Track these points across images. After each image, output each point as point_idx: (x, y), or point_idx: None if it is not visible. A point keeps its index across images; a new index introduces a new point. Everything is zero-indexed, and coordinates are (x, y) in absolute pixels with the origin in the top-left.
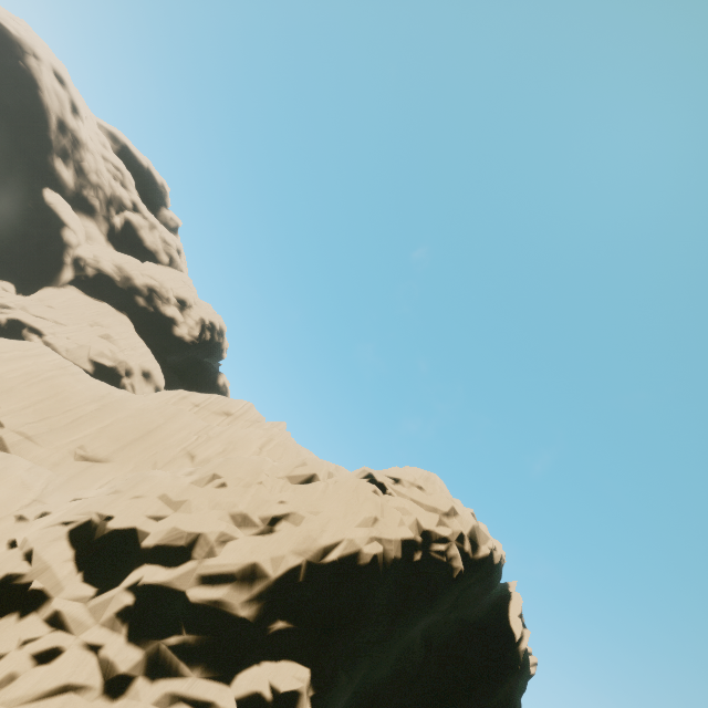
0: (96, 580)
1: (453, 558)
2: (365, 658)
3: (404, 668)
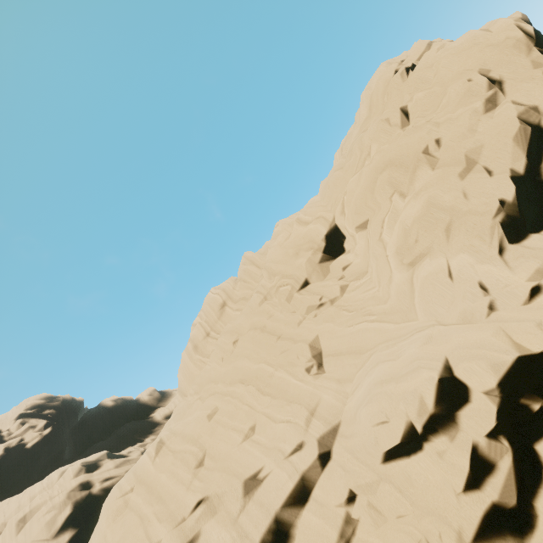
0: None
1: None
2: None
3: None
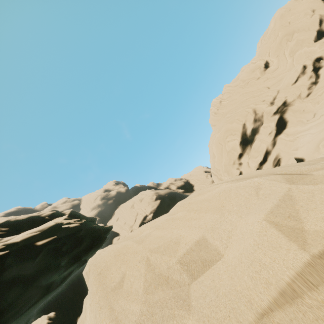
0: (323, 36)
1: None
2: None
3: None
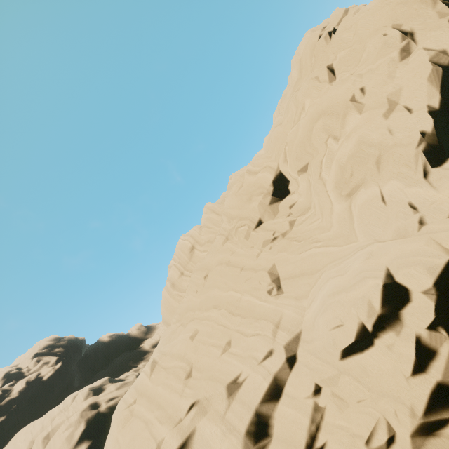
0: None
1: None
2: None
3: None
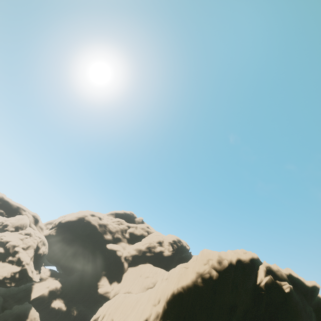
0: None
1: (211, 272)
2: (195, 319)
3: (225, 318)
